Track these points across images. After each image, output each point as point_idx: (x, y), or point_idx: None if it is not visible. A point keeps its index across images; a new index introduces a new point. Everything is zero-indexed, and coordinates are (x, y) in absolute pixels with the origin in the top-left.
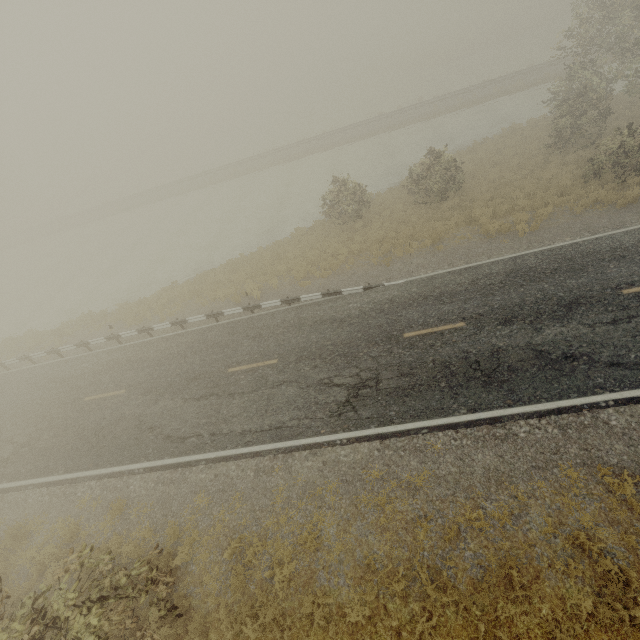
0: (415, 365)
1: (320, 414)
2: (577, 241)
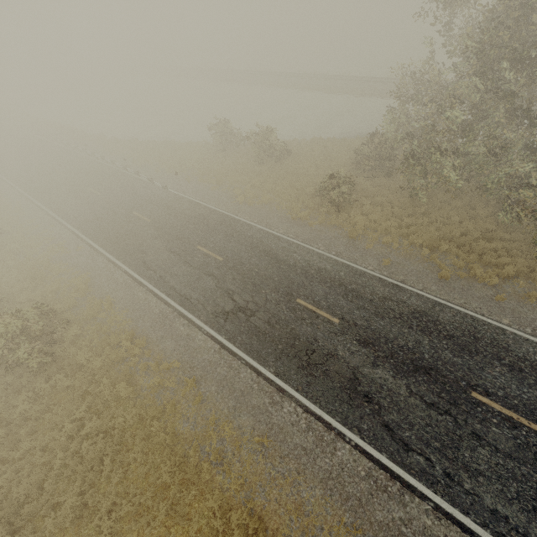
0: (117, 223)
1: (79, 219)
2: (242, 220)
